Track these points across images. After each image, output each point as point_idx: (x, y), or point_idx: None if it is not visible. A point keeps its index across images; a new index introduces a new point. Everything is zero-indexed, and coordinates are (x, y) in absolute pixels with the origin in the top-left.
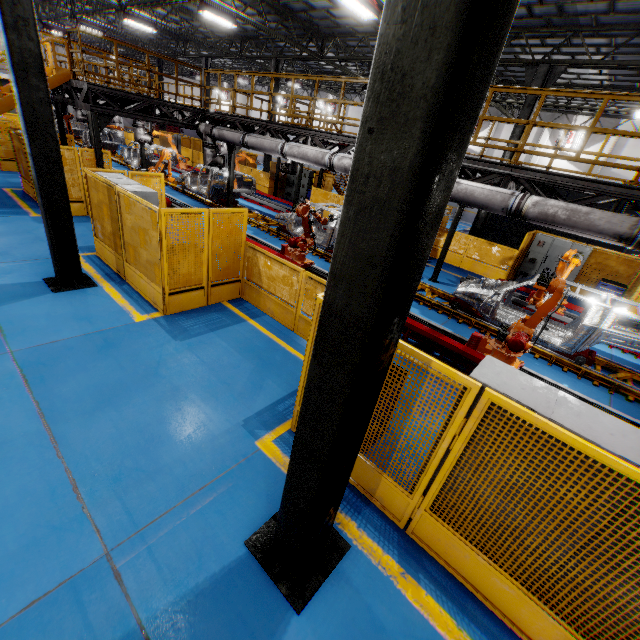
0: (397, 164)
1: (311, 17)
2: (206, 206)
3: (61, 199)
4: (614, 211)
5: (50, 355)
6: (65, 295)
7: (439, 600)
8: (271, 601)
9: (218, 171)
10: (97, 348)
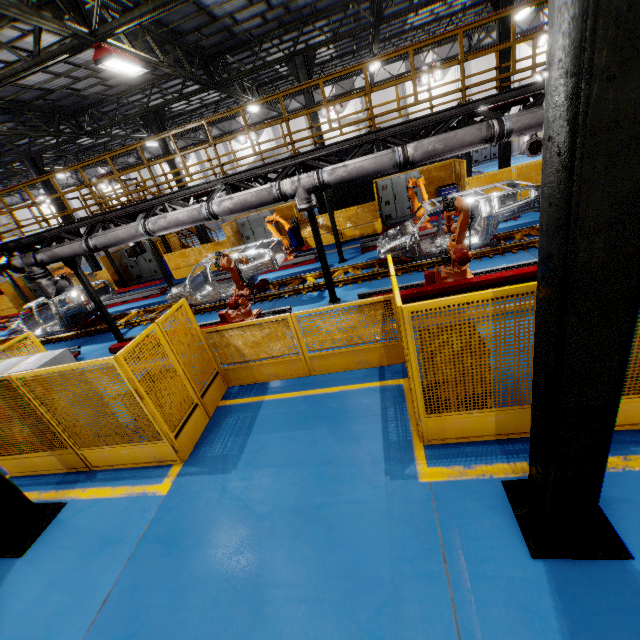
0: None
1: (50, 100)
2: (70, 341)
3: None
4: (465, 126)
5: (122, 618)
6: (40, 546)
7: None
8: (608, 573)
9: (61, 297)
10: (165, 557)
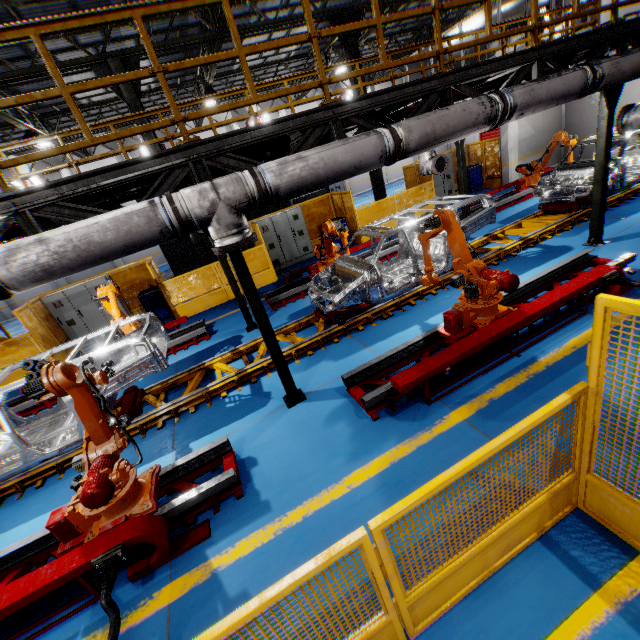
0: None
1: None
2: None
3: None
4: (448, 105)
5: None
6: None
7: None
8: None
9: None
10: None
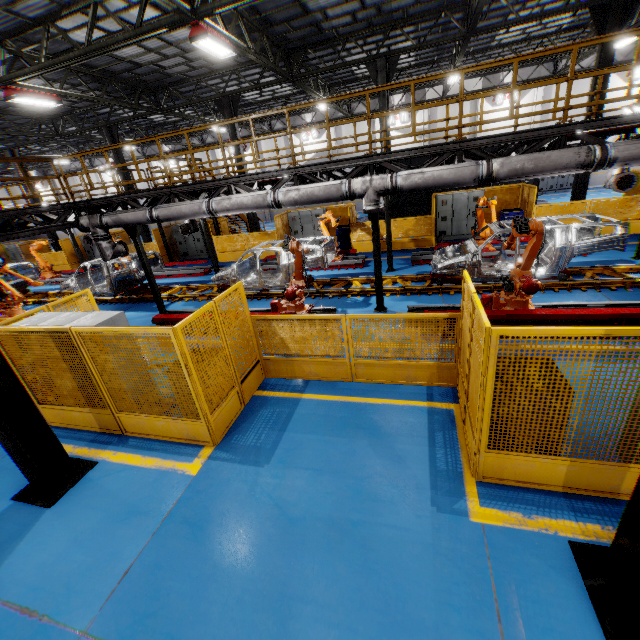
0: None
1: (136, 74)
2: (114, 304)
3: (8, 381)
4: (560, 148)
5: (142, 595)
6: (68, 501)
7: None
8: None
9: (114, 261)
10: (189, 540)
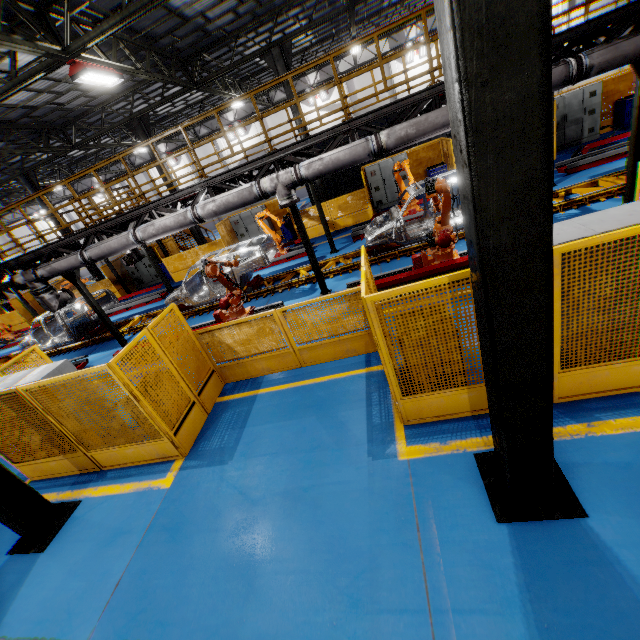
0: (524, 93)
1: (36, 116)
2: (79, 350)
3: None
4: (437, 108)
5: (133, 598)
6: (59, 541)
7: (622, 416)
8: (565, 531)
9: (65, 309)
10: (169, 543)
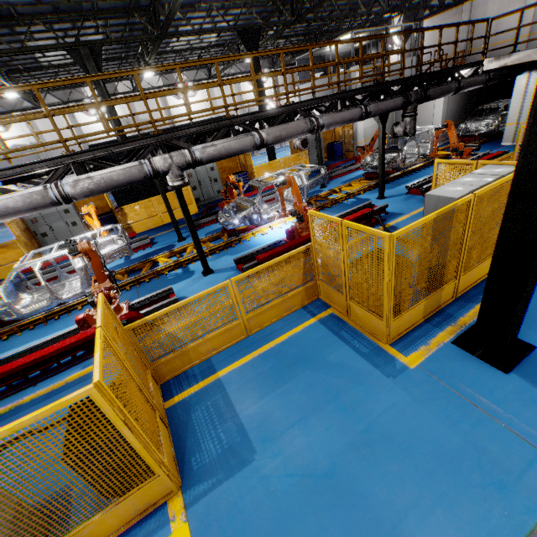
0: None
1: None
2: None
3: None
4: (292, 120)
5: None
6: None
7: None
8: (536, 360)
9: None
10: None
